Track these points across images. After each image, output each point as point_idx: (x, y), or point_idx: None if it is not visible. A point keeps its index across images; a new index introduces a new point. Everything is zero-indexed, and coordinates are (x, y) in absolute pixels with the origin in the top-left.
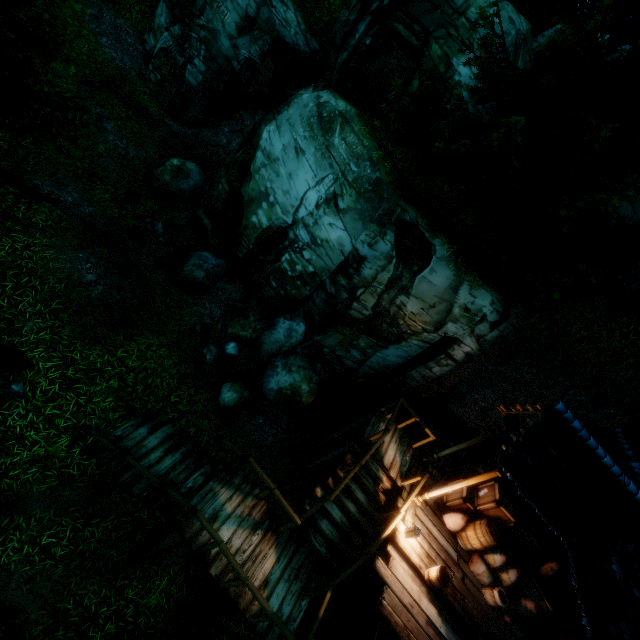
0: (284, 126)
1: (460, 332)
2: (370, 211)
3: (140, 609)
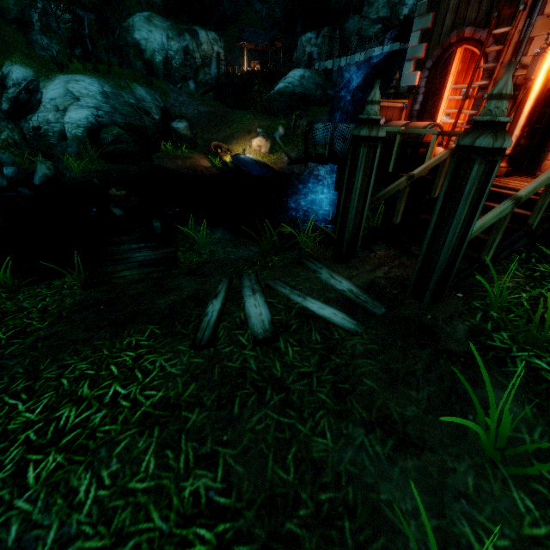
0: (141, 29)
1: (218, 48)
2: (177, 33)
3: None
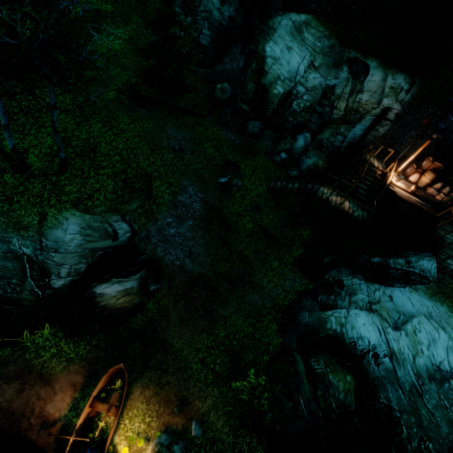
0: (278, 40)
1: (391, 102)
2: (331, 62)
3: (304, 238)
